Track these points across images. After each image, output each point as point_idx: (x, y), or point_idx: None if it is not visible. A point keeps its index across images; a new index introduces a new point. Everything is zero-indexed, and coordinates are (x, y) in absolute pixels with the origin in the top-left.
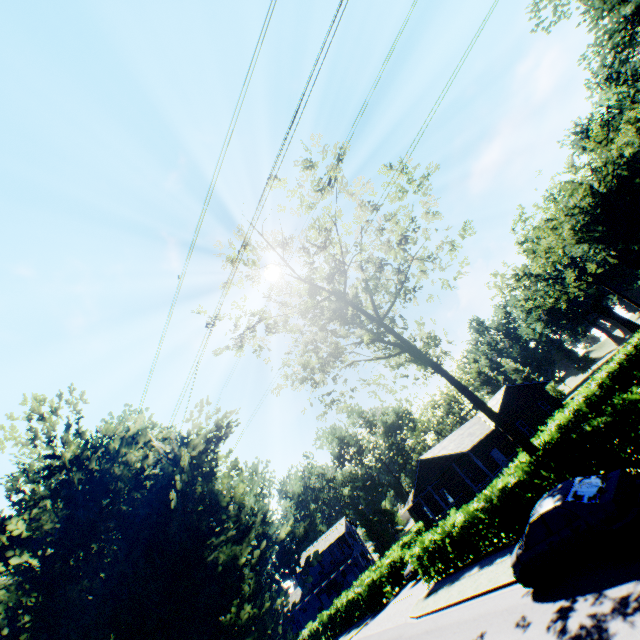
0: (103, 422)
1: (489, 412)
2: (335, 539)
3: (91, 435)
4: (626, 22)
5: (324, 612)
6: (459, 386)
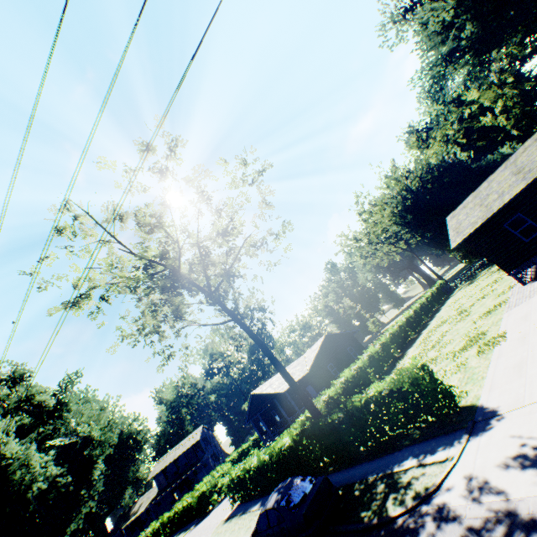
0: None
1: (287, 378)
2: (191, 445)
3: None
4: (442, 60)
5: (165, 515)
6: (268, 354)
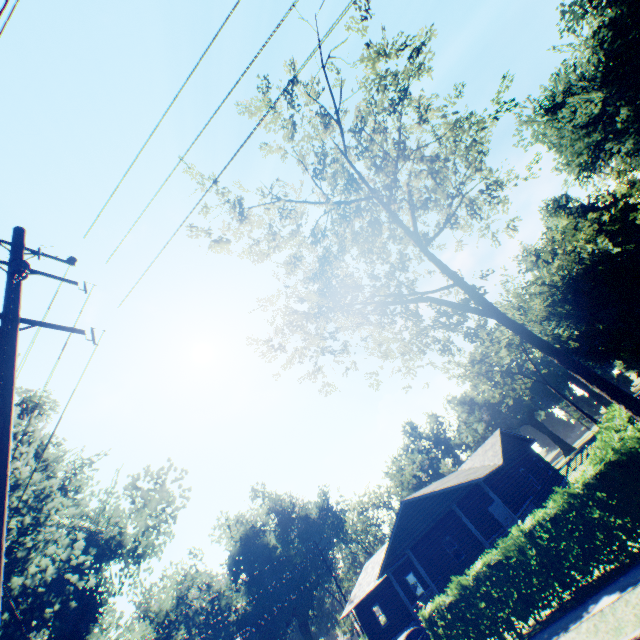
0: None
1: (573, 361)
2: None
3: None
4: (589, 149)
5: None
6: (525, 330)
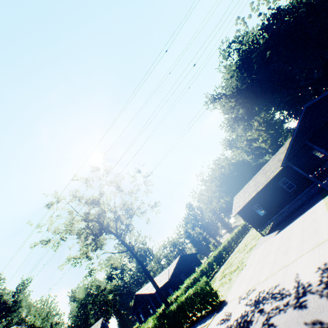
0: None
1: (154, 284)
2: None
3: None
4: (232, 119)
5: None
6: (145, 270)
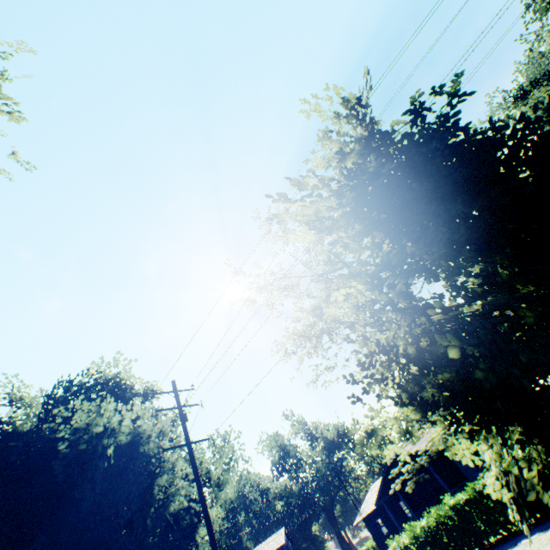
0: (92, 365)
1: None
2: (274, 549)
3: (82, 371)
4: None
5: None
6: None
